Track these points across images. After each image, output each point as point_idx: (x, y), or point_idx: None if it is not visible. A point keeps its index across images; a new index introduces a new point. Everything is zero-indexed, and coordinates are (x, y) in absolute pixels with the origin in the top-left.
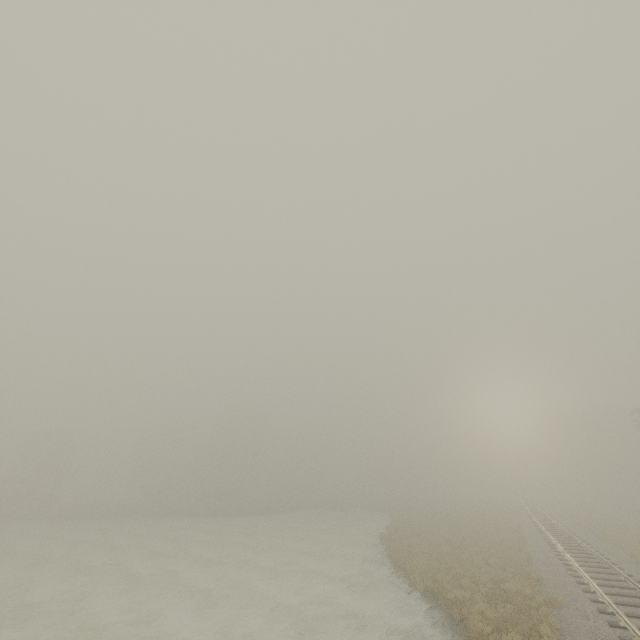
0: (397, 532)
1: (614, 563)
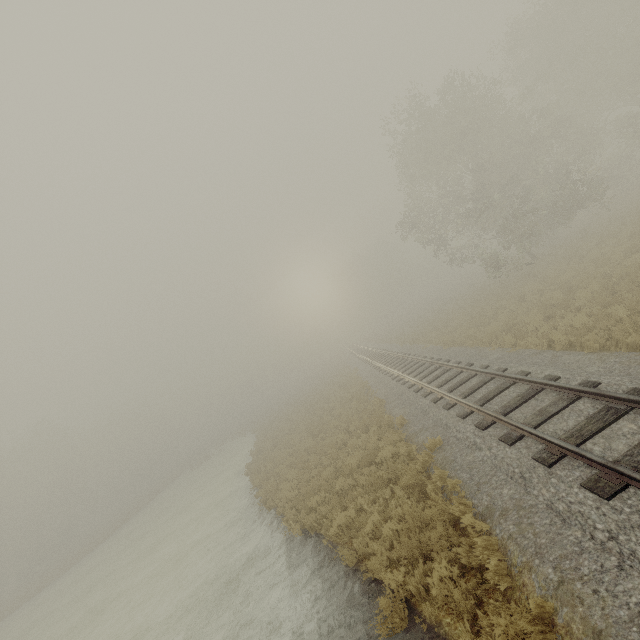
0: (261, 453)
1: (440, 359)
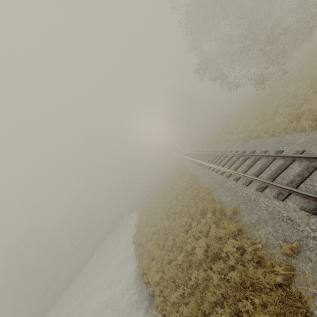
0: (140, 227)
1: (245, 151)
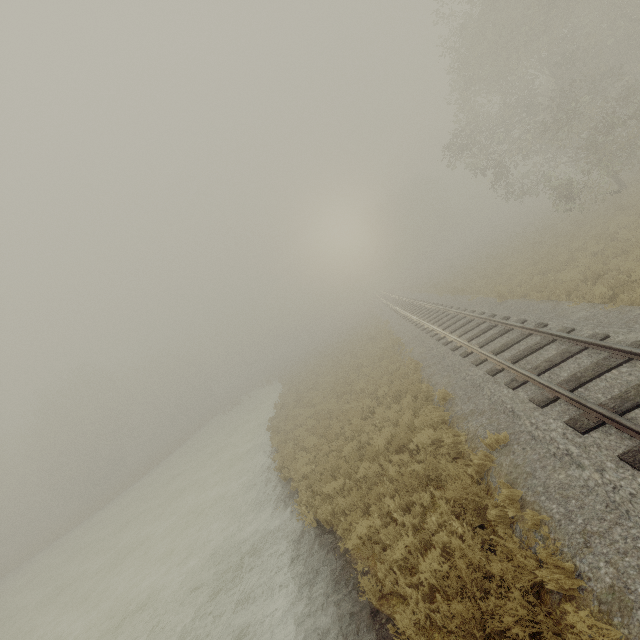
0: (284, 407)
1: (494, 315)
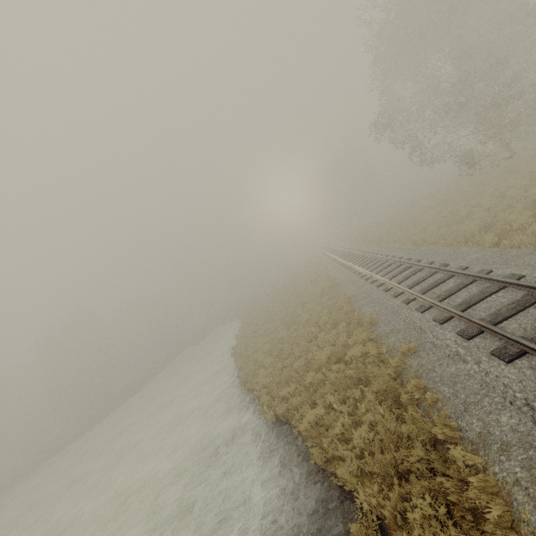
0: (244, 337)
1: (410, 259)
